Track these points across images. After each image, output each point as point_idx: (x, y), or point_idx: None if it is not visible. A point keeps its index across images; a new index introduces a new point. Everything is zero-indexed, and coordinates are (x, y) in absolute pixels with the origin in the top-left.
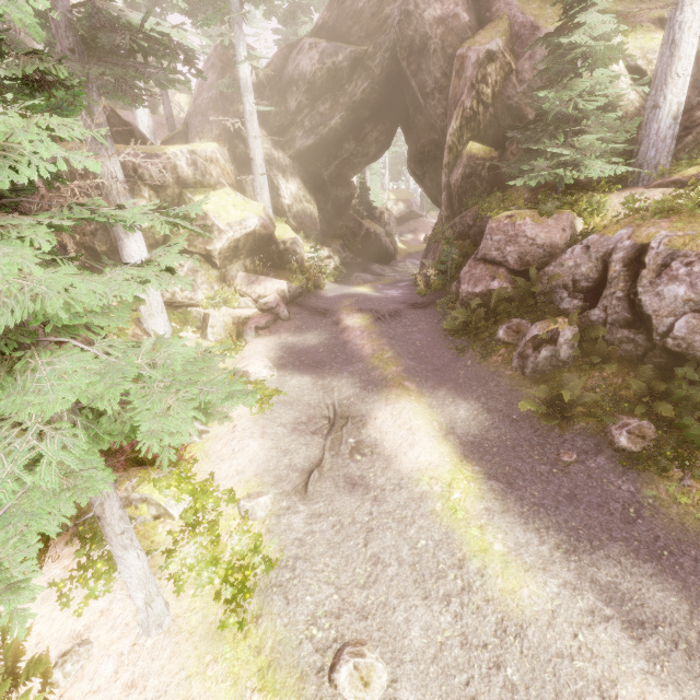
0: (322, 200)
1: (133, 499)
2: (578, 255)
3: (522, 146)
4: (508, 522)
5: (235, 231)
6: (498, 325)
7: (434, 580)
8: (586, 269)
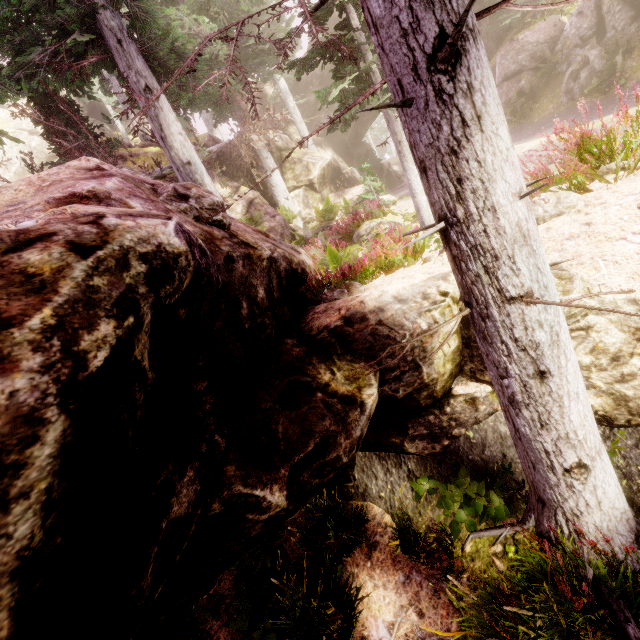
0: (348, 161)
1: (373, 226)
2: (575, 22)
3: (498, 0)
4: (611, 114)
5: (322, 162)
6: (538, 100)
7: None
8: (586, 23)
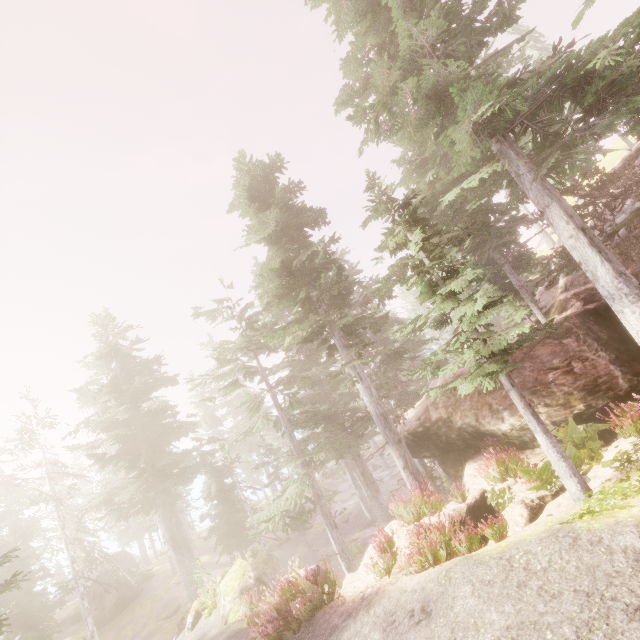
0: None
1: None
2: None
3: None
4: None
5: None
6: None
7: (513, 636)
8: None
